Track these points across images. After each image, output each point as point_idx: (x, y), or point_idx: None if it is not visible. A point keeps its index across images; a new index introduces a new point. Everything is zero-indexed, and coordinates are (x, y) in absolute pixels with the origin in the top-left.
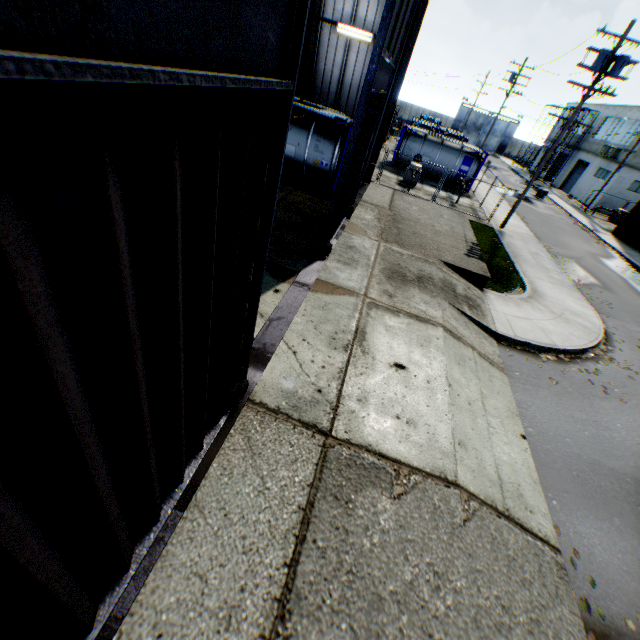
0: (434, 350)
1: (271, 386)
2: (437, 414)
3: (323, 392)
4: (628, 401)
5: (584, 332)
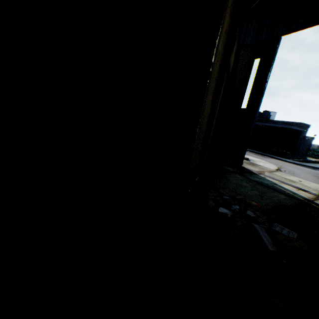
0: (290, 176)
1: (315, 193)
2: (318, 185)
3: (315, 190)
4: (295, 173)
5: (269, 163)
